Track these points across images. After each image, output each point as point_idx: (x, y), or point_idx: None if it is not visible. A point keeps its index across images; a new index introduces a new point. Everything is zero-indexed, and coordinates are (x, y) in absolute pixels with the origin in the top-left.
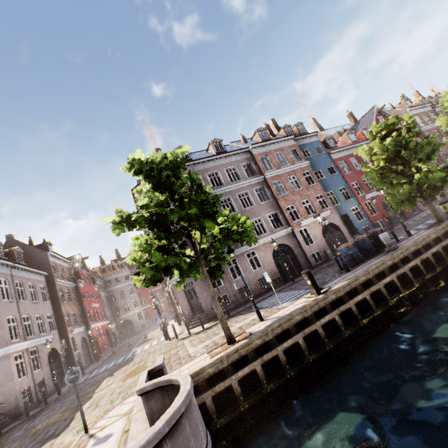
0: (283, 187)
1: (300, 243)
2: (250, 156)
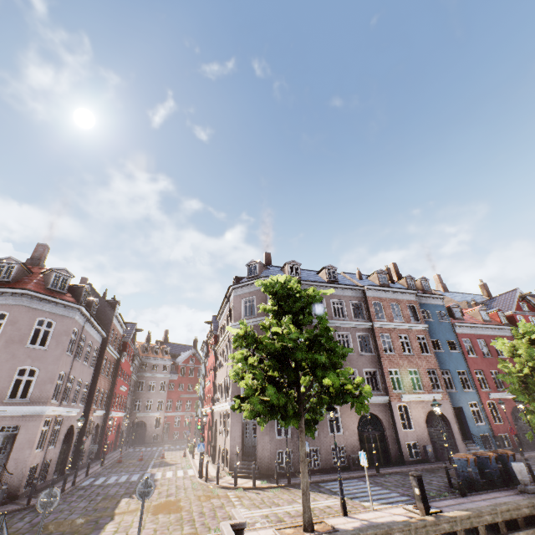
0: (391, 345)
1: (395, 423)
2: (362, 296)
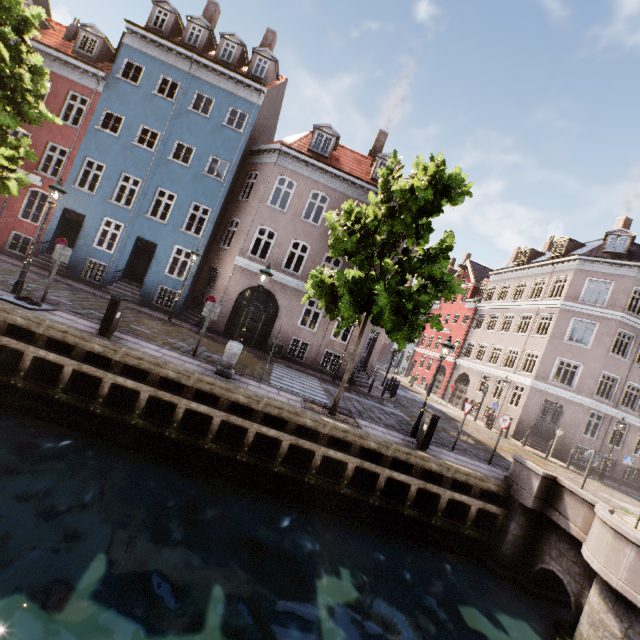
0: None
1: None
2: None
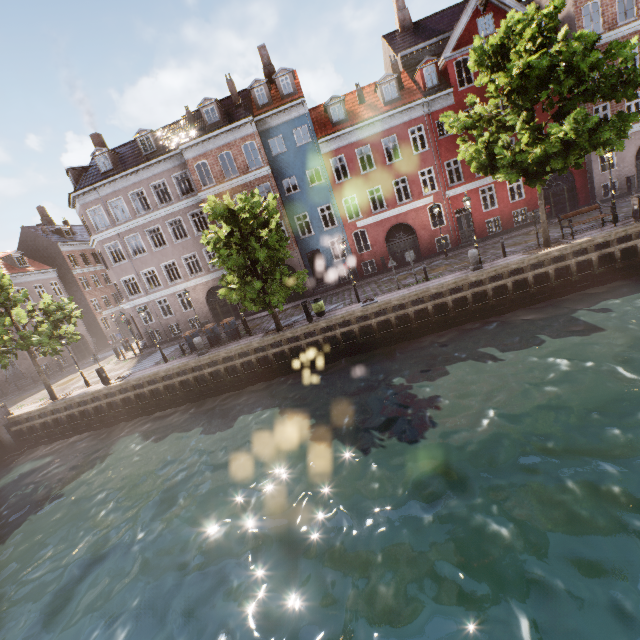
0: None
1: None
2: (184, 161)
